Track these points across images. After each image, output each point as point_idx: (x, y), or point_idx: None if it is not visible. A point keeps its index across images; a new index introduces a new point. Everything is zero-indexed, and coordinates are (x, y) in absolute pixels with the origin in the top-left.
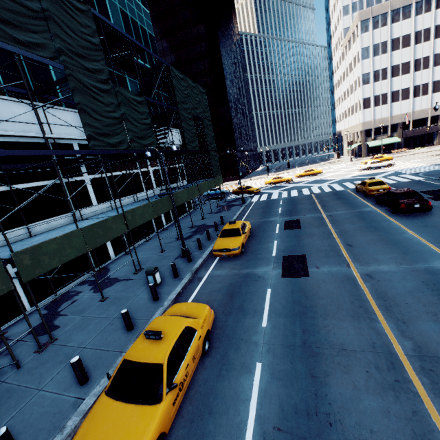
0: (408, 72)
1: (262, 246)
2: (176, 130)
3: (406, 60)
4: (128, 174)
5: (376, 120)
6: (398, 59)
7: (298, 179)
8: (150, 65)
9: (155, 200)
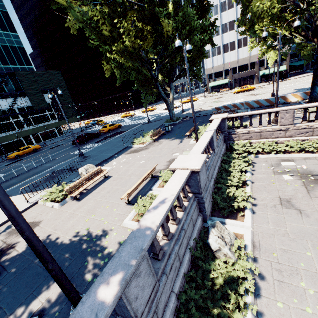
0: (233, 29)
1: (27, 155)
2: (45, 95)
3: (231, 19)
4: (4, 123)
5: (214, 67)
6: (226, 19)
7: (141, 113)
8: (21, 65)
9: (1, 136)
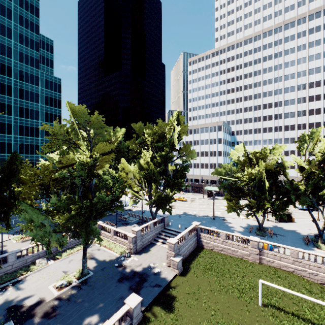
0: None
1: None
2: None
3: None
4: None
5: None
6: None
7: None
8: None
9: None
